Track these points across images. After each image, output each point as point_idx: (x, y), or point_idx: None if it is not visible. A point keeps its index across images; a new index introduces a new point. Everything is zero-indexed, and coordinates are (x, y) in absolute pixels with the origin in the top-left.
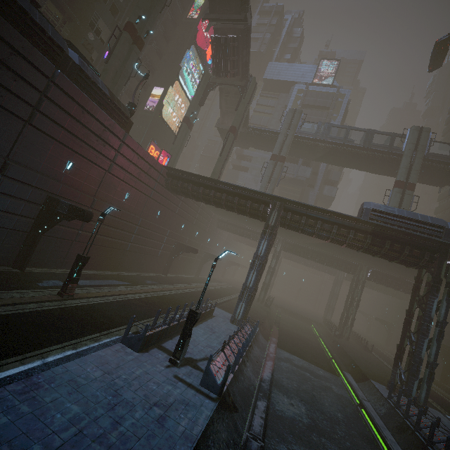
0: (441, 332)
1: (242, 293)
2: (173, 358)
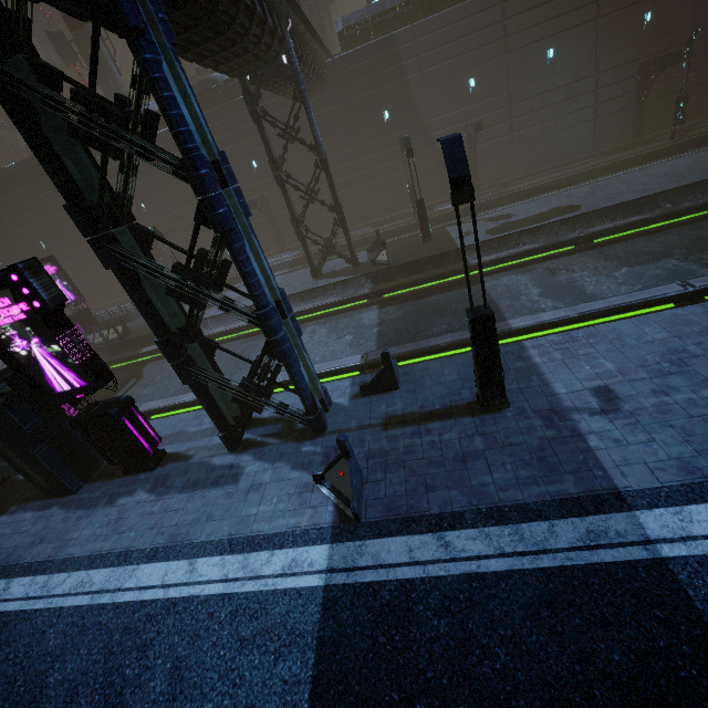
0: None
1: None
2: None
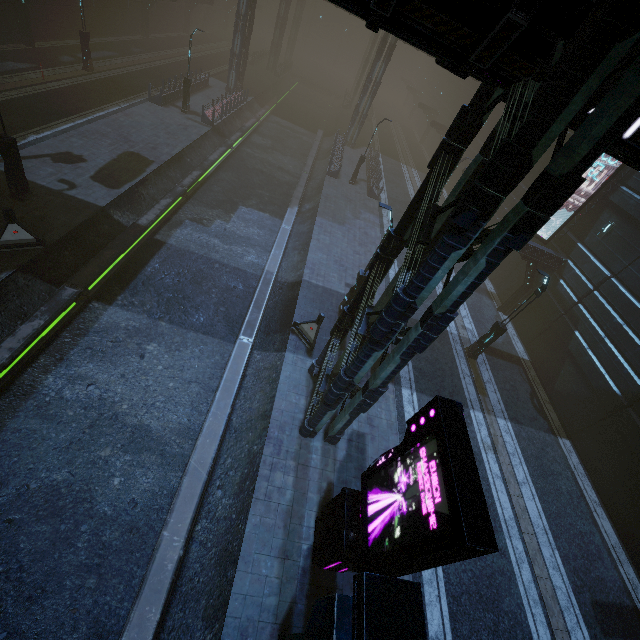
0: (375, 91)
1: (231, 62)
2: (183, 110)
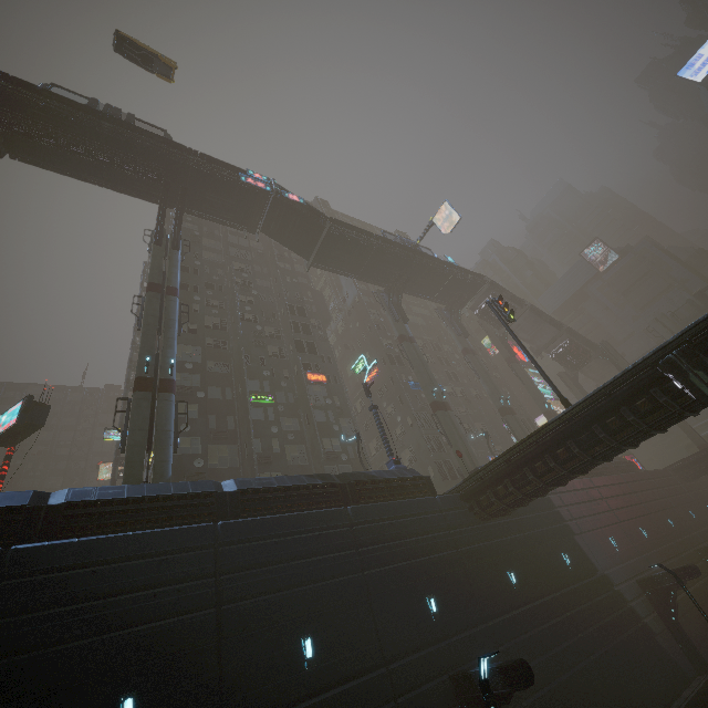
0: None
1: None
2: None
